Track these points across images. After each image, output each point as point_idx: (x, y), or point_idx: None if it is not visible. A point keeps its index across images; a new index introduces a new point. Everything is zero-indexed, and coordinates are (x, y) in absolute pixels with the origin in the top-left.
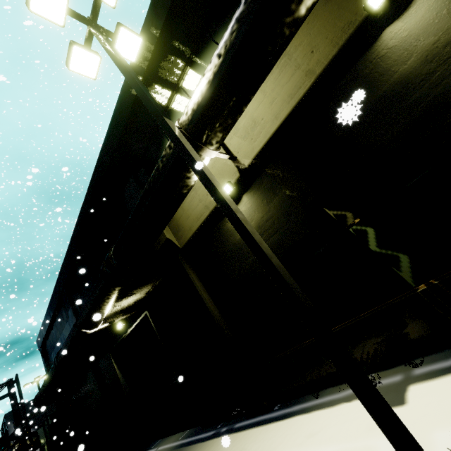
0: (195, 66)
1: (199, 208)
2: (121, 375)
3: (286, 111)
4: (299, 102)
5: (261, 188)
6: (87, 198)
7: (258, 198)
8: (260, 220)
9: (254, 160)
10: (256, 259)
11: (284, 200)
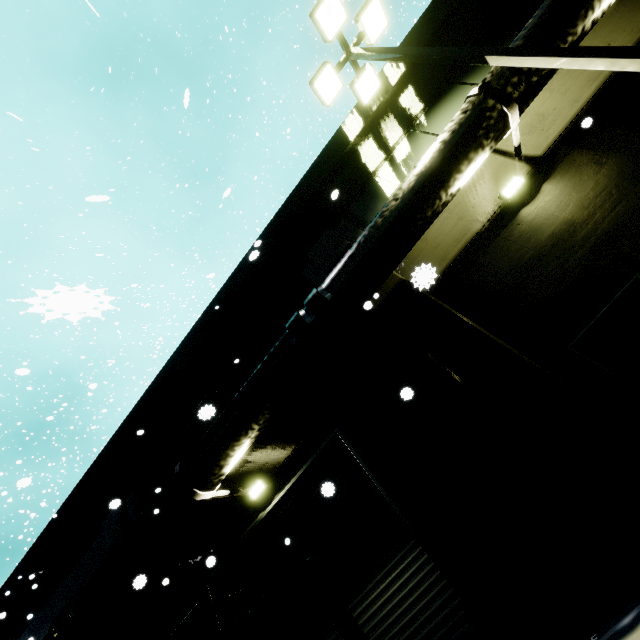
0: (434, 109)
1: (459, 227)
2: None
3: (589, 92)
4: (606, 80)
5: (574, 167)
6: (226, 288)
7: (572, 178)
8: (583, 199)
9: (551, 146)
10: (592, 248)
11: (619, 165)
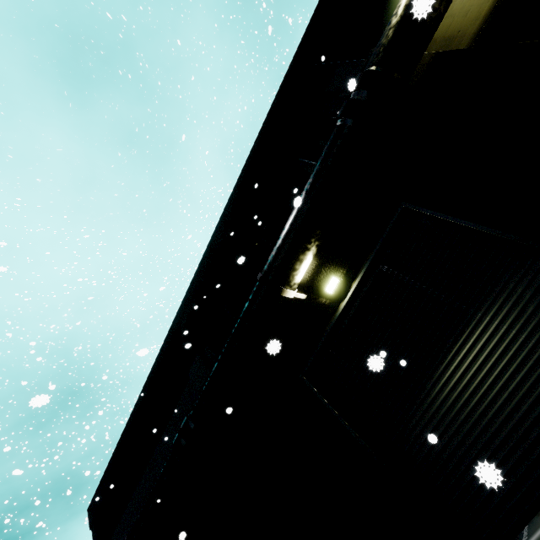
0: None
1: None
2: (337, 410)
3: None
4: None
5: None
6: (251, 157)
7: None
8: None
9: None
10: None
11: None
